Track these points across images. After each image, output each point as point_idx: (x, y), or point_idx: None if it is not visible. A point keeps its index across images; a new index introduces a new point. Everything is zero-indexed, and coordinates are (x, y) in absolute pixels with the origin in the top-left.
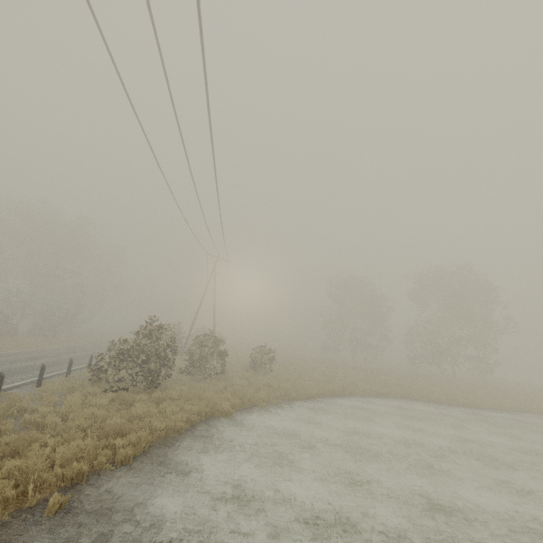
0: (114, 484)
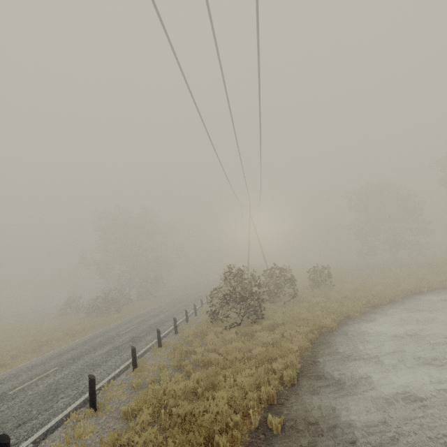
0: (299, 402)
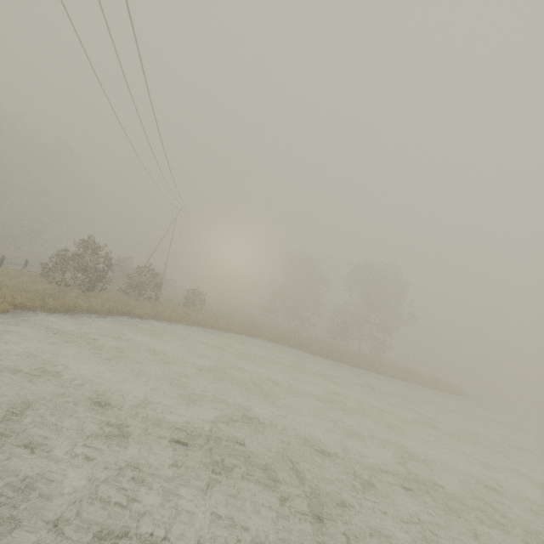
0: (42, 316)
